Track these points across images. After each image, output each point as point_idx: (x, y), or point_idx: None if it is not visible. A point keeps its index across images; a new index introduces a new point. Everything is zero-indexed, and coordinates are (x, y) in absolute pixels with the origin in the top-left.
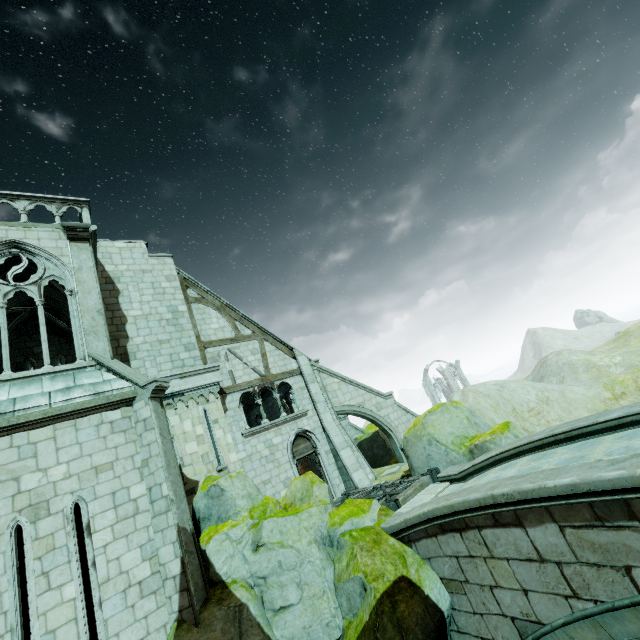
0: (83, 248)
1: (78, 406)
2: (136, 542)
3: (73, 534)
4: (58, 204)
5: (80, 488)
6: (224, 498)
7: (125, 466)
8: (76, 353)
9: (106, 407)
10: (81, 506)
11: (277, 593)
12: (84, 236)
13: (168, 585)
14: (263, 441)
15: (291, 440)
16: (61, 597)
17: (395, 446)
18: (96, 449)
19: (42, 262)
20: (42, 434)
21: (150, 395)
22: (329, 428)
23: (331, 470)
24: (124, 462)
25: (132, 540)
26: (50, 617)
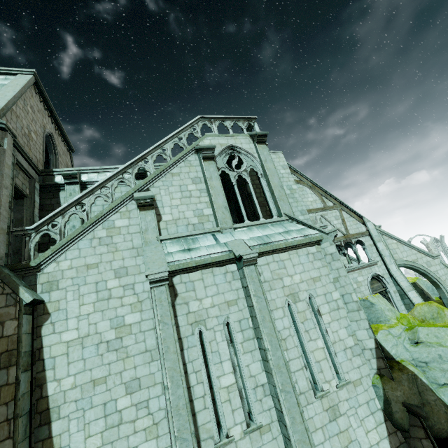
0: (263, 148)
1: (298, 242)
2: (342, 324)
3: (312, 313)
4: (242, 121)
5: (308, 289)
6: (374, 309)
7: (326, 280)
8: (272, 212)
9: (308, 244)
10: (311, 299)
11: (439, 374)
12: (264, 140)
13: (366, 353)
14: (351, 278)
15: (369, 280)
16: (317, 345)
17: (443, 295)
18: (310, 268)
19: (244, 157)
20: (284, 256)
21: (333, 239)
22: (395, 275)
23: (399, 304)
24: (324, 278)
25: (340, 323)
26: (315, 354)
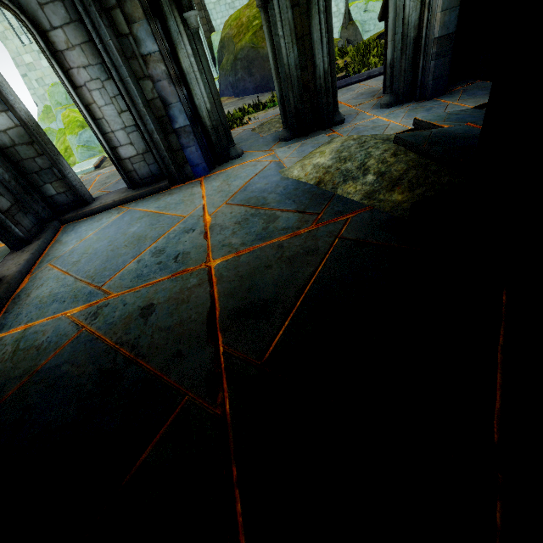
0: None
1: None
2: None
3: None
4: None
5: None
6: None
7: None
8: None
9: None
10: None
11: (367, 27)
12: None
13: (340, 16)
14: None
15: None
16: None
17: None
18: None
19: None
20: None
21: None
22: None
23: None
24: None
25: None
26: None
